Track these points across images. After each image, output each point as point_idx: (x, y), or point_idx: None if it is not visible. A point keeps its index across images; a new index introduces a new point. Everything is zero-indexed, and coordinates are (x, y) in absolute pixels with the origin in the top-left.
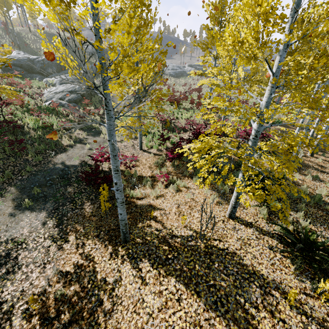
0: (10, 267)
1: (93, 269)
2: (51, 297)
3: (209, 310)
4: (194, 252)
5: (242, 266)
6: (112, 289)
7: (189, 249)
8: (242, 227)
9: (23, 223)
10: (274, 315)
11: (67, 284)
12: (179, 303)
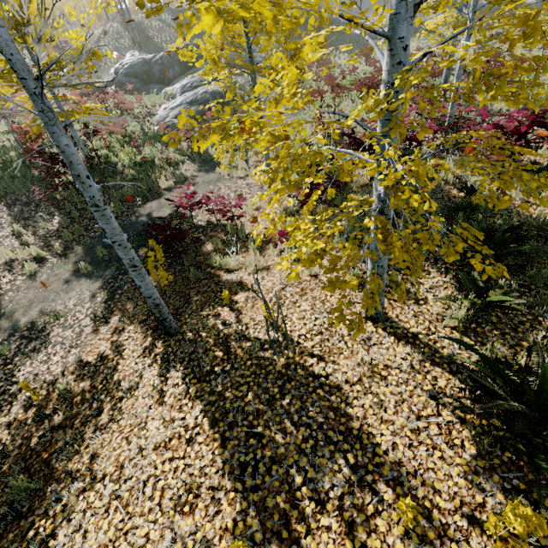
0: (38, 344)
1: (115, 366)
2: (57, 390)
3: (227, 474)
4: (258, 370)
5: (341, 416)
6: (121, 398)
7: (255, 363)
8: (388, 340)
9: (73, 293)
10: (354, 533)
11: (80, 378)
12: (188, 446)
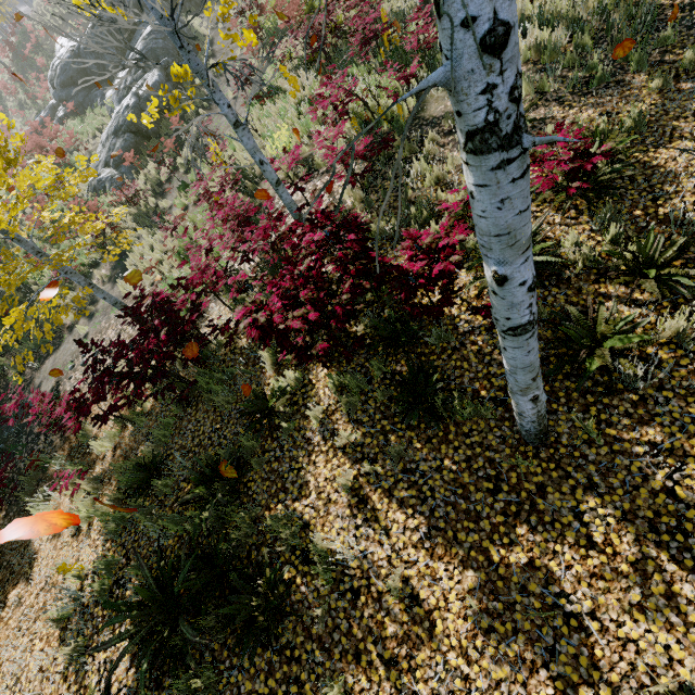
0: None
1: None
2: None
3: None
4: None
5: None
6: None
7: None
8: None
9: None
10: None
11: None
12: None
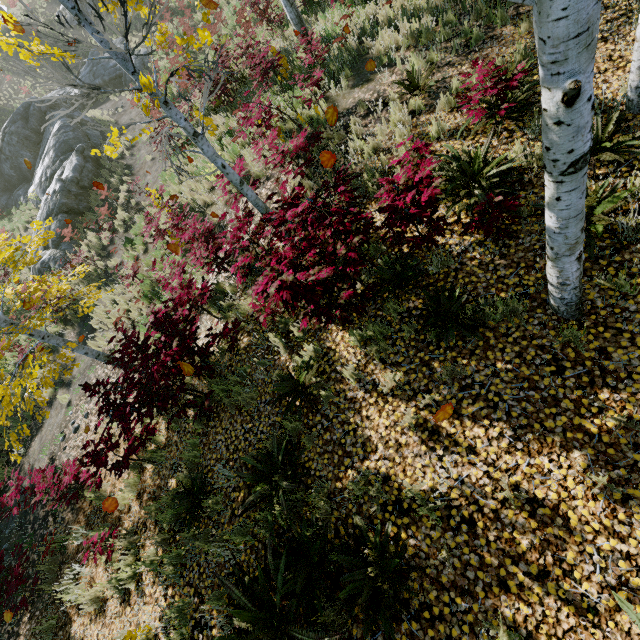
0: None
1: None
2: None
3: None
4: None
5: None
6: None
7: None
8: None
9: None
10: None
11: None
12: None
